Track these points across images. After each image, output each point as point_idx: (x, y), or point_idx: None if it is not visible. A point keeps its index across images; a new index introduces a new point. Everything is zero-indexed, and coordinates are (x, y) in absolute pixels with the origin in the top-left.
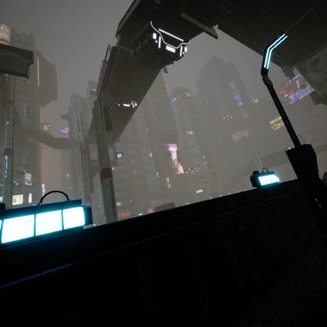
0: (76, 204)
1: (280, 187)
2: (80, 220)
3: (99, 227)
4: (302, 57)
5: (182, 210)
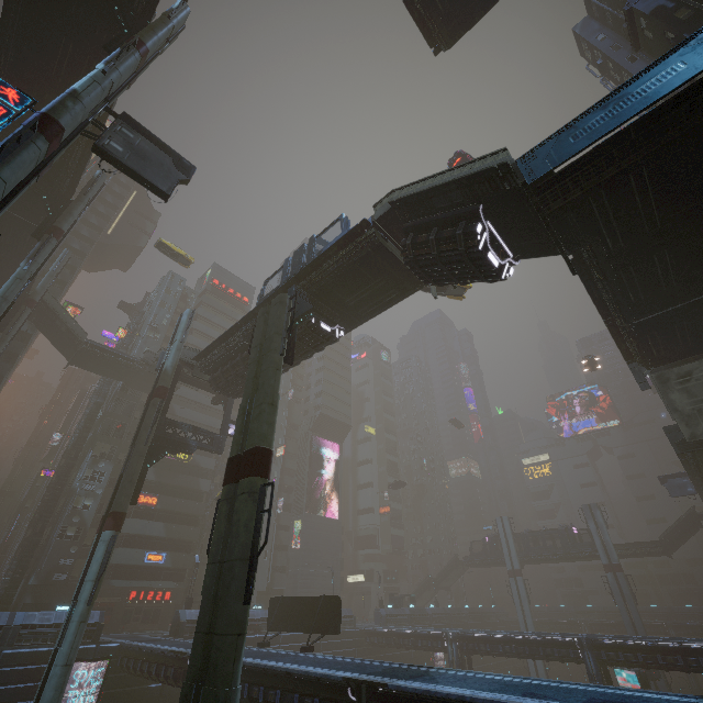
0: None
1: None
2: None
3: None
4: (671, 361)
5: None
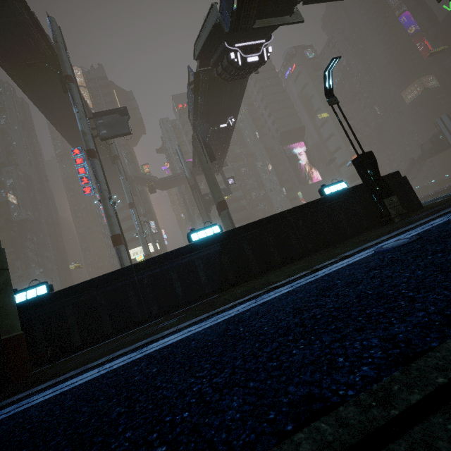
0: (215, 225)
1: (349, 191)
2: (219, 230)
3: (226, 232)
4: None
5: (262, 220)
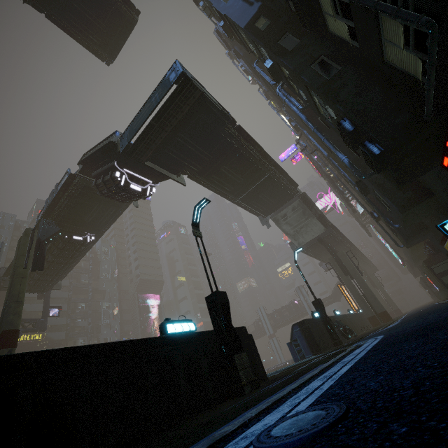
0: None
1: (196, 336)
2: None
3: None
4: (272, 211)
5: (36, 355)
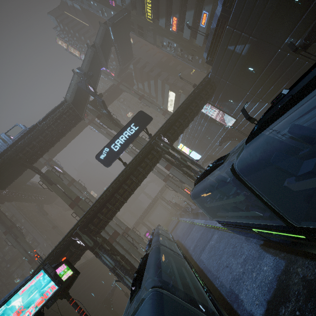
0: None
1: None
2: None
3: None
4: None
5: None
